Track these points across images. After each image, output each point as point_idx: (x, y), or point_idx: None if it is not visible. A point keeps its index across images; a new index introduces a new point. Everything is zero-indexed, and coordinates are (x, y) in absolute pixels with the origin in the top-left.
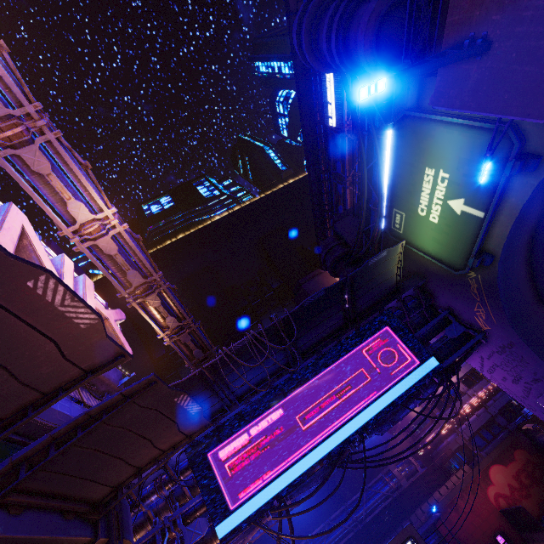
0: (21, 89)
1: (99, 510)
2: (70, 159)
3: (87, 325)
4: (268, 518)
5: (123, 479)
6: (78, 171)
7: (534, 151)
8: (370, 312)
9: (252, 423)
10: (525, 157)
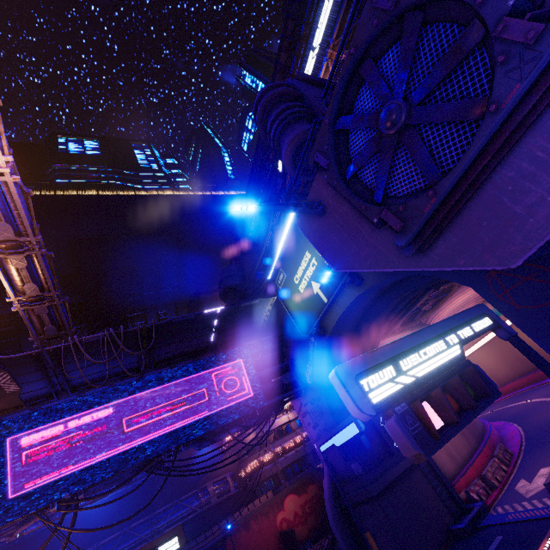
0: None
1: None
2: None
3: None
4: (52, 510)
5: None
6: None
7: (361, 274)
8: (232, 343)
9: (76, 415)
10: (355, 276)
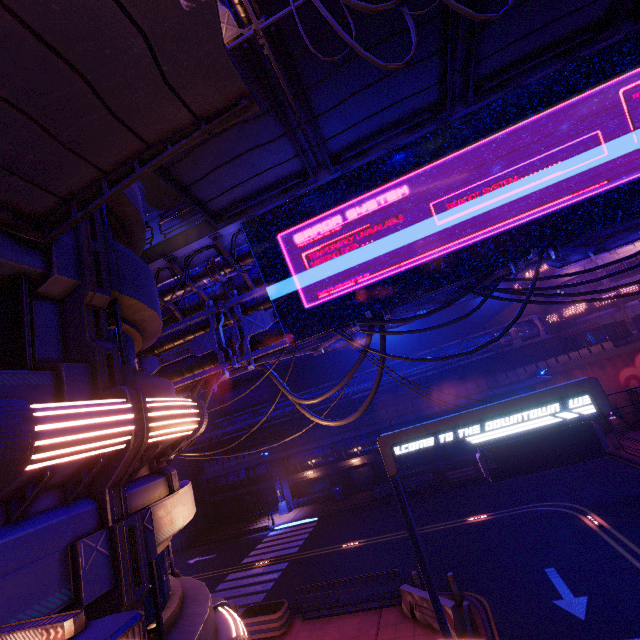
0: None
1: (44, 232)
2: None
3: None
4: (353, 329)
5: (76, 188)
6: None
7: None
8: None
9: (349, 203)
10: None
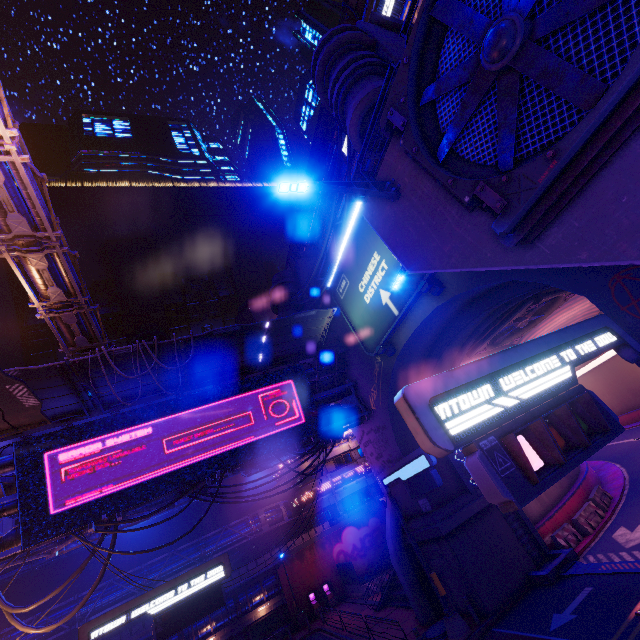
0: None
1: None
2: None
3: None
4: (89, 530)
5: None
6: None
7: (442, 281)
8: (284, 361)
9: (110, 434)
10: (434, 283)
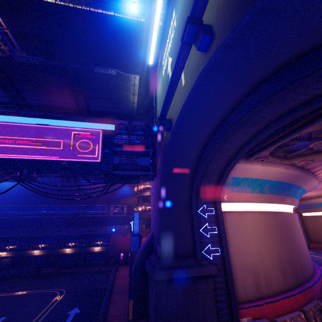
0: None
1: None
2: None
3: None
4: None
5: None
6: None
7: (214, 27)
8: (102, 115)
9: None
10: (201, 26)
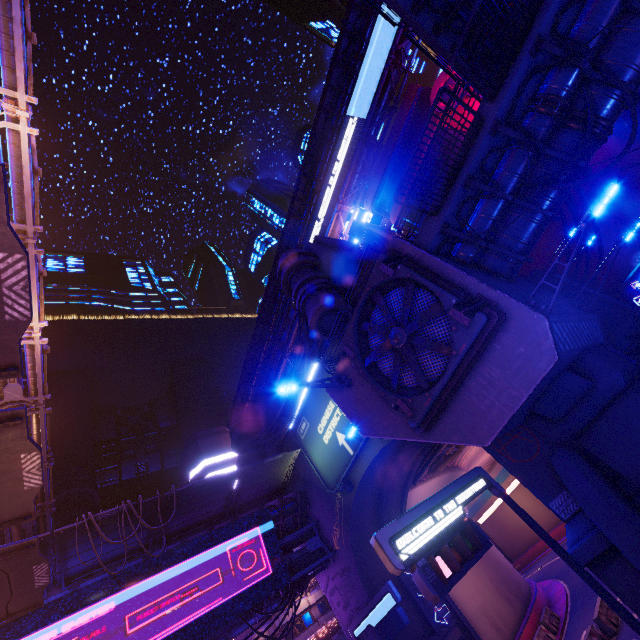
0: (33, 210)
1: None
2: (35, 272)
3: (29, 487)
4: None
5: None
6: (35, 283)
7: None
8: (251, 506)
9: (68, 617)
10: None
